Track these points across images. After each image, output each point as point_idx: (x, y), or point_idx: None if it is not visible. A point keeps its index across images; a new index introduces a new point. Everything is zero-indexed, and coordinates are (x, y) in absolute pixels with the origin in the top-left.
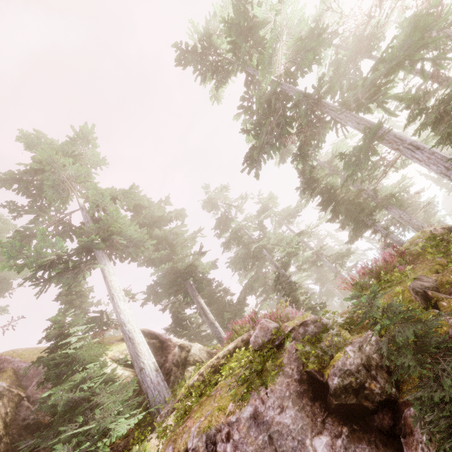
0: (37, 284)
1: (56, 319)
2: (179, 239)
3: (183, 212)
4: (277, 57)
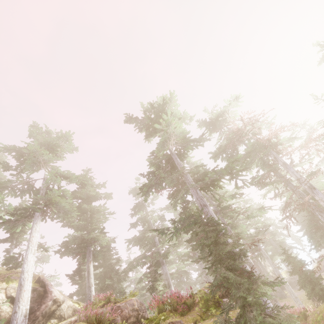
0: None
1: None
2: (99, 214)
3: (111, 195)
4: (169, 143)
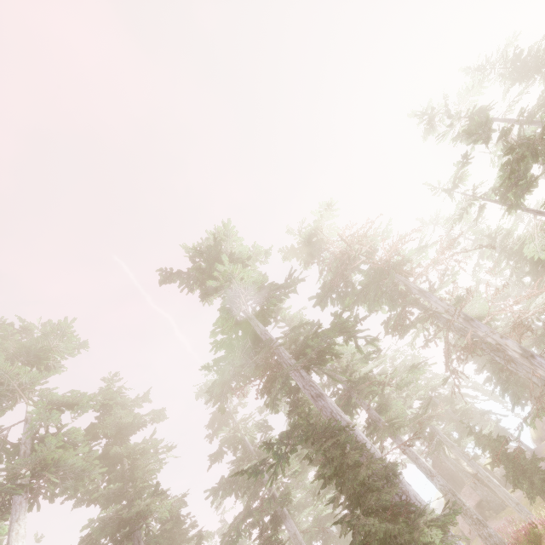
0: None
1: None
2: (146, 456)
3: (162, 412)
4: (240, 304)
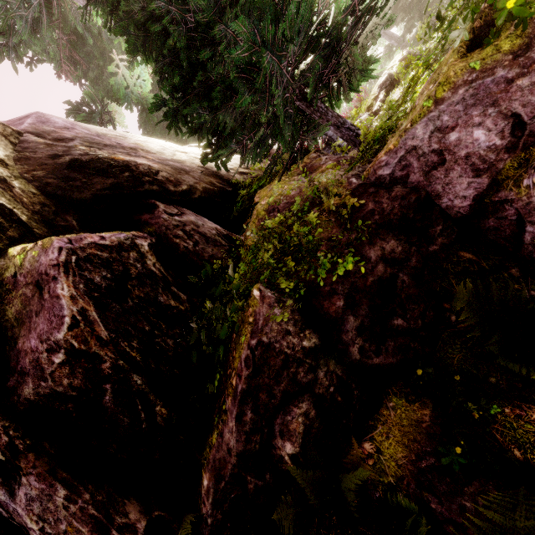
0: None
1: None
2: None
3: None
4: None
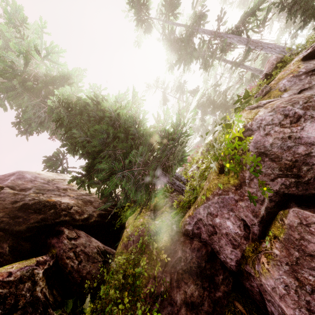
0: (6, 91)
1: (63, 95)
2: None
3: None
4: (196, 7)
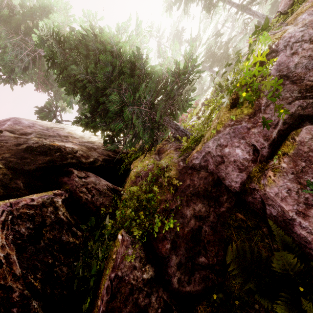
0: None
1: (51, 28)
2: None
3: None
4: None
